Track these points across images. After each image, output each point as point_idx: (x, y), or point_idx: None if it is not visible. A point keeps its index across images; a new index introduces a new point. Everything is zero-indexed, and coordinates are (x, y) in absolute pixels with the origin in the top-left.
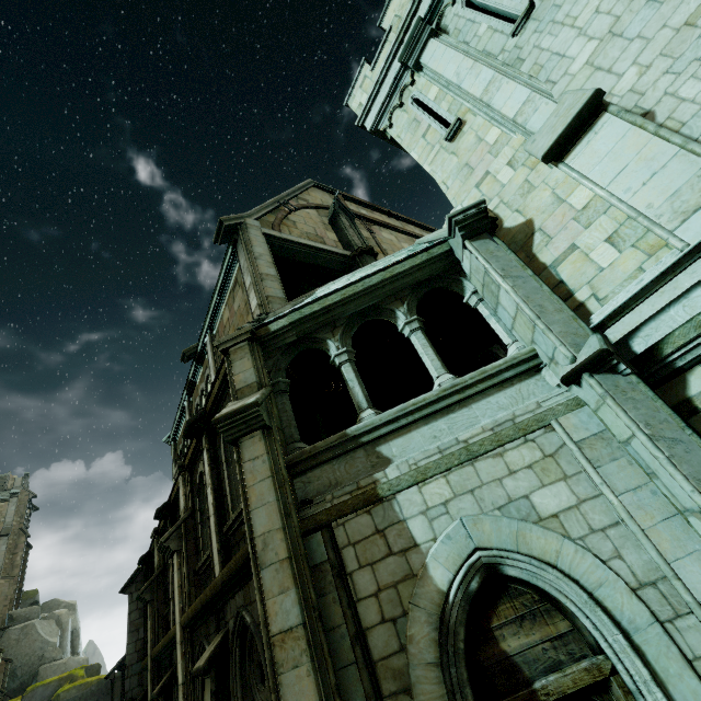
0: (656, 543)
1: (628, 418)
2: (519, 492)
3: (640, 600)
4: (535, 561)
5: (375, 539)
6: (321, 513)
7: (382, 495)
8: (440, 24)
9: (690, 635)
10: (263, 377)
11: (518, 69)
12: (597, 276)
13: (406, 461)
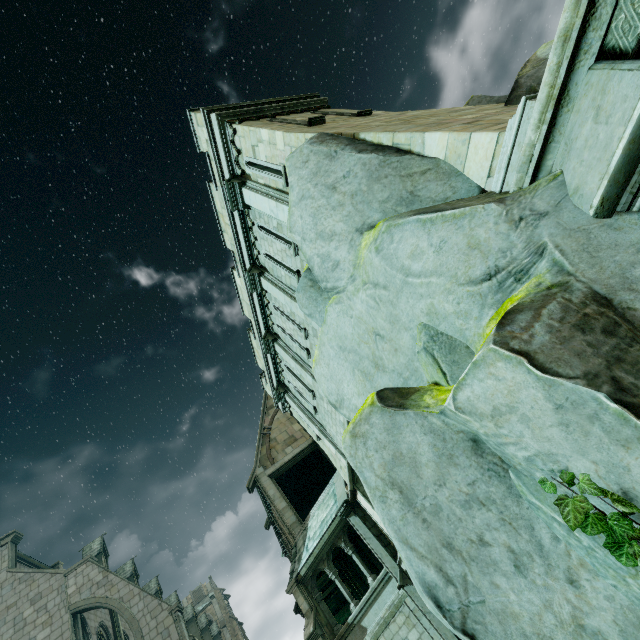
0: None
1: (416, 607)
2: (404, 635)
3: None
4: None
5: None
6: None
7: None
8: (285, 383)
9: None
10: (310, 602)
11: (326, 431)
12: None
13: (370, 631)
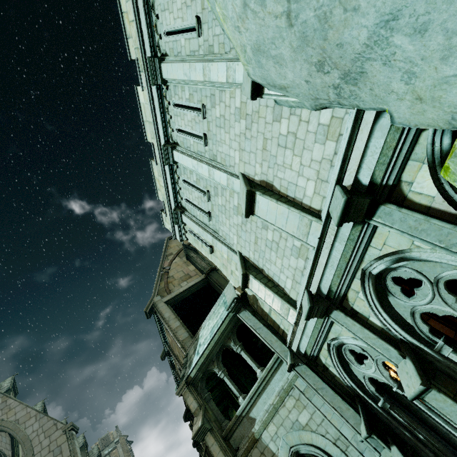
0: (334, 424)
1: (308, 385)
2: (294, 418)
3: (336, 447)
4: (306, 446)
5: (262, 456)
6: (242, 454)
7: (257, 438)
8: (182, 205)
9: (352, 453)
10: (199, 401)
11: (219, 235)
12: (282, 321)
13: (259, 420)
